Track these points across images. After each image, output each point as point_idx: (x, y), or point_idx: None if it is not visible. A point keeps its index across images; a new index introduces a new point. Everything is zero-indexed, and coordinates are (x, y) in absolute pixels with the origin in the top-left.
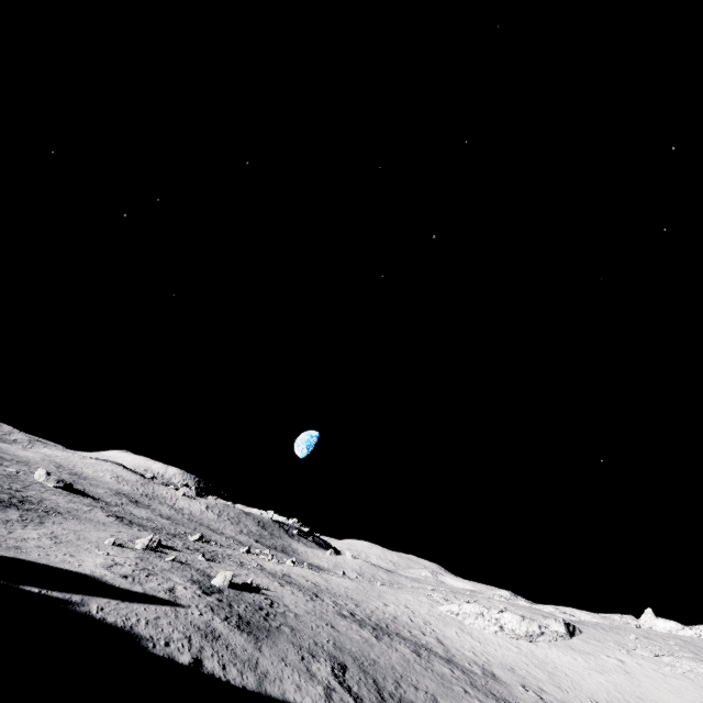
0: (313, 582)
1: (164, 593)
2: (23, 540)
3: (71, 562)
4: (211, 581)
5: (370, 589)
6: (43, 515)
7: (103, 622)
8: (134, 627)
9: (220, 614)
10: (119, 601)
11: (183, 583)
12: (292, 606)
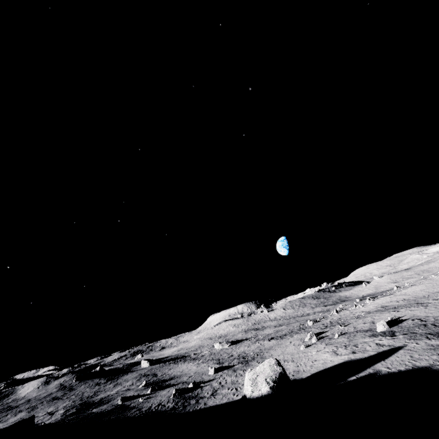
0: (402, 300)
1: (382, 347)
2: (286, 369)
3: (326, 362)
4: (376, 331)
5: (435, 281)
6: (261, 357)
7: (403, 371)
8: (416, 365)
9: (421, 339)
10: (382, 361)
11: (373, 339)
12: (429, 315)
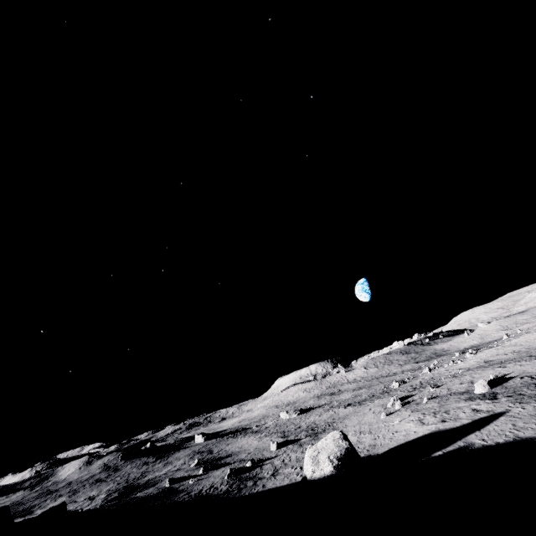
0: (511, 352)
1: (479, 414)
2: (361, 442)
3: (408, 434)
4: (474, 393)
5: None
6: (333, 428)
7: (501, 444)
8: (518, 436)
9: (529, 402)
10: (477, 432)
11: (469, 404)
12: None
